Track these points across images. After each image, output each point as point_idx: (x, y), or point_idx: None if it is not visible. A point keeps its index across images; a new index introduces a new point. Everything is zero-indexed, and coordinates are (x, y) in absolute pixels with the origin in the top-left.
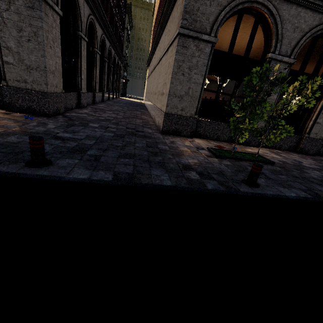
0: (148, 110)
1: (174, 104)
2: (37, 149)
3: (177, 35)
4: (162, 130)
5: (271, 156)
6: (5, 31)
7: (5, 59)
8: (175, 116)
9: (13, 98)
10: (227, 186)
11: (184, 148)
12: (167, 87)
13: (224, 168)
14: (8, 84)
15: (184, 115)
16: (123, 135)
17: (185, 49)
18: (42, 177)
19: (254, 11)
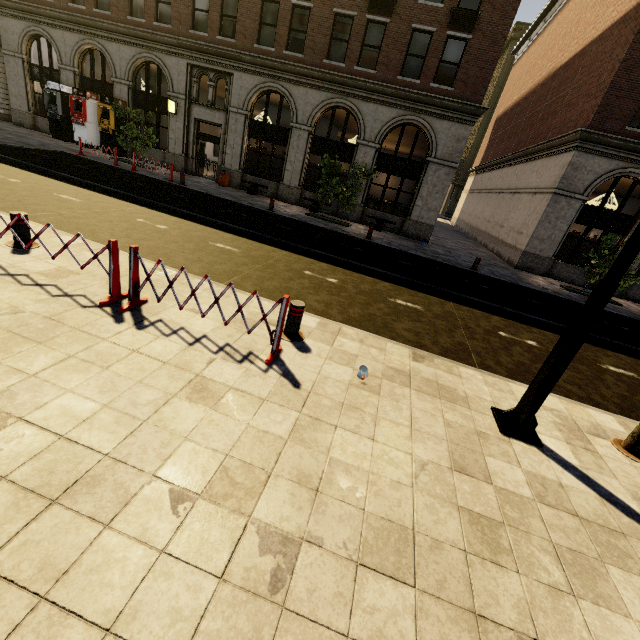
0: (477, 241)
1: (534, 245)
2: (478, 263)
3: (551, 192)
4: (516, 266)
5: (626, 304)
6: (425, 187)
7: (416, 203)
8: (532, 255)
9: (409, 228)
10: (571, 299)
11: (539, 281)
12: (529, 229)
13: (572, 295)
14: (410, 218)
15: (542, 255)
16: (489, 264)
17: (556, 204)
18: (483, 274)
19: (632, 177)
